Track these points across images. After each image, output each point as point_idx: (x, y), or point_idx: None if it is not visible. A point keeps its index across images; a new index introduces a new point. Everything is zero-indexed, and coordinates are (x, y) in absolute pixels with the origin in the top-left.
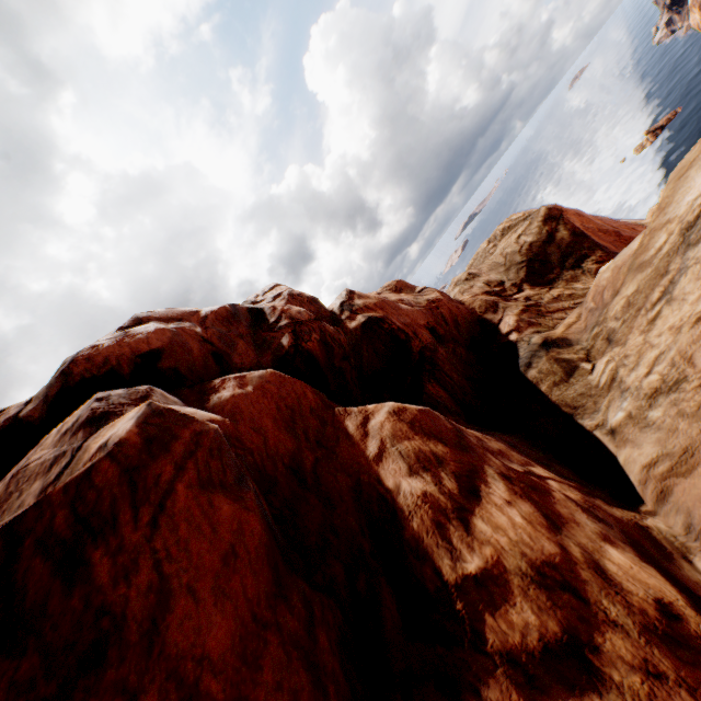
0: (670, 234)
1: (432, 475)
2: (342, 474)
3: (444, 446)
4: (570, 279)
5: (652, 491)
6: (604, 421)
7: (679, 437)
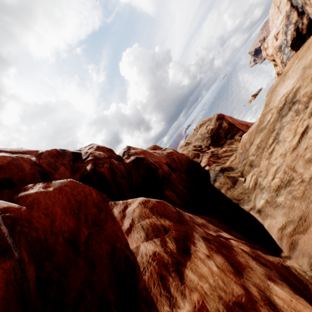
0: (273, 114)
1: (160, 240)
2: (105, 243)
3: (169, 221)
4: (229, 143)
5: (286, 243)
6: (254, 205)
7: (296, 210)
